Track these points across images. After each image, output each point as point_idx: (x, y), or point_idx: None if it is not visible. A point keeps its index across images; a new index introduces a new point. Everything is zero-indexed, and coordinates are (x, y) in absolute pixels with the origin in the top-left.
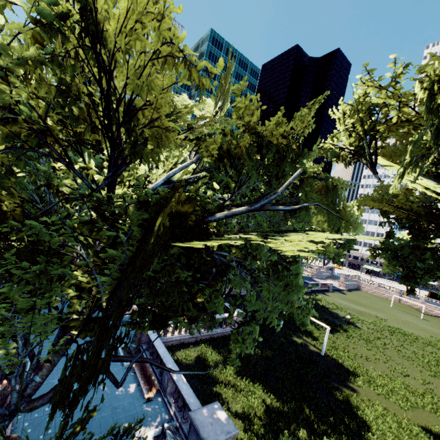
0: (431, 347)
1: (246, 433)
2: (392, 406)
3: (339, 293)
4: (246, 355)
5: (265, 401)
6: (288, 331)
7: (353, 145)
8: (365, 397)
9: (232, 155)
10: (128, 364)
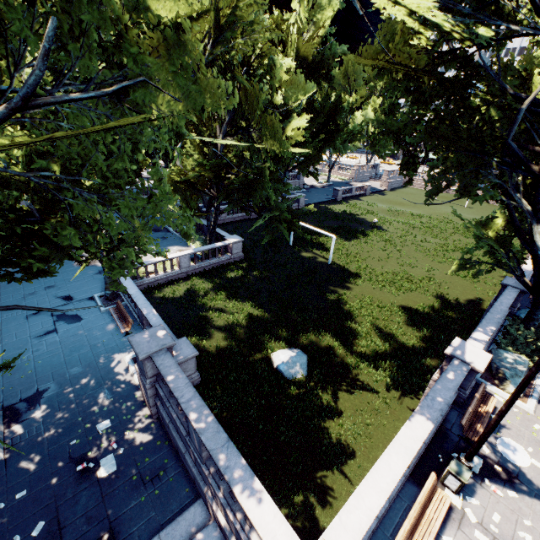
0: (458, 236)
1: (225, 340)
2: (384, 296)
3: (378, 196)
4: (242, 279)
5: (252, 314)
6: (297, 247)
7: None
8: (360, 293)
9: None
10: (106, 309)
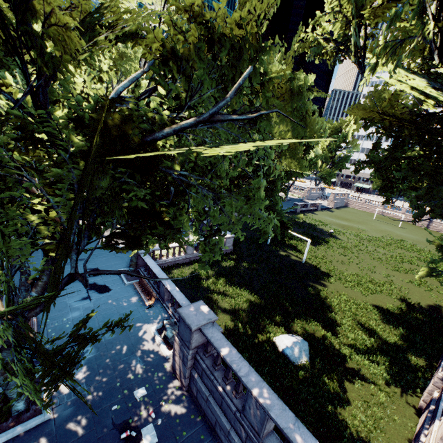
0: (401, 249)
1: (232, 321)
2: (356, 294)
3: (327, 212)
4: (235, 268)
5: (249, 300)
6: (274, 246)
7: (341, 37)
8: (334, 290)
9: (178, 56)
10: (129, 283)
